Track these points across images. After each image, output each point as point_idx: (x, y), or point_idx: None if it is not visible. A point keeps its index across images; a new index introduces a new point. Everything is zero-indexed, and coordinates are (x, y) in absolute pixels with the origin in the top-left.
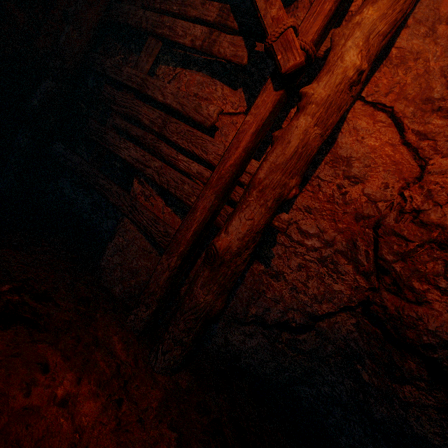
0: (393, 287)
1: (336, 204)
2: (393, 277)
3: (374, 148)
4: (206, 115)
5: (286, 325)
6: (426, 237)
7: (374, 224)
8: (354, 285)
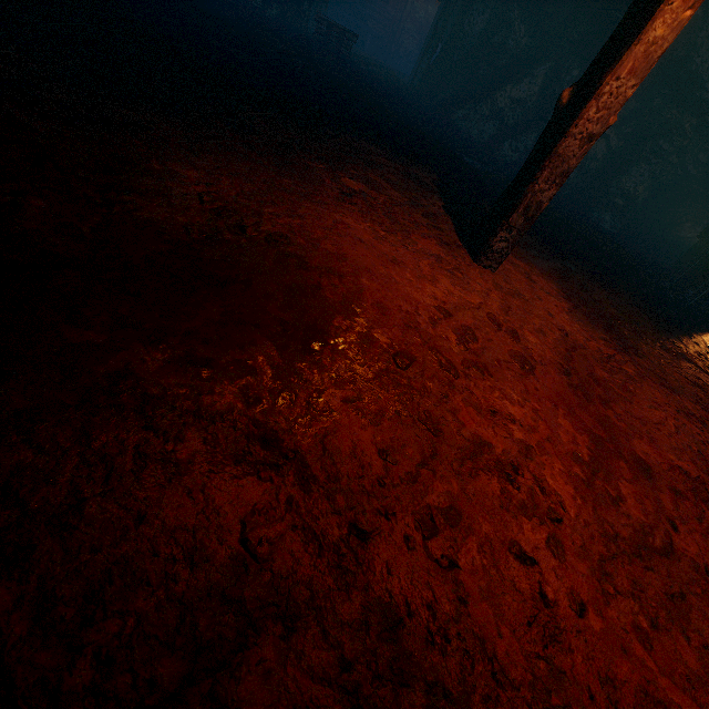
0: (424, 39)
1: (414, 20)
2: (424, 37)
3: (420, 4)
4: (387, 0)
5: (405, 56)
6: (428, 26)
7: (421, 24)
8: (418, 41)
